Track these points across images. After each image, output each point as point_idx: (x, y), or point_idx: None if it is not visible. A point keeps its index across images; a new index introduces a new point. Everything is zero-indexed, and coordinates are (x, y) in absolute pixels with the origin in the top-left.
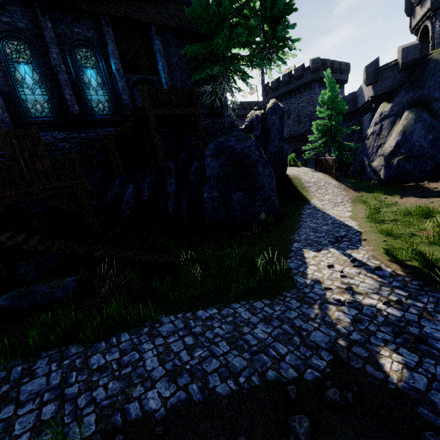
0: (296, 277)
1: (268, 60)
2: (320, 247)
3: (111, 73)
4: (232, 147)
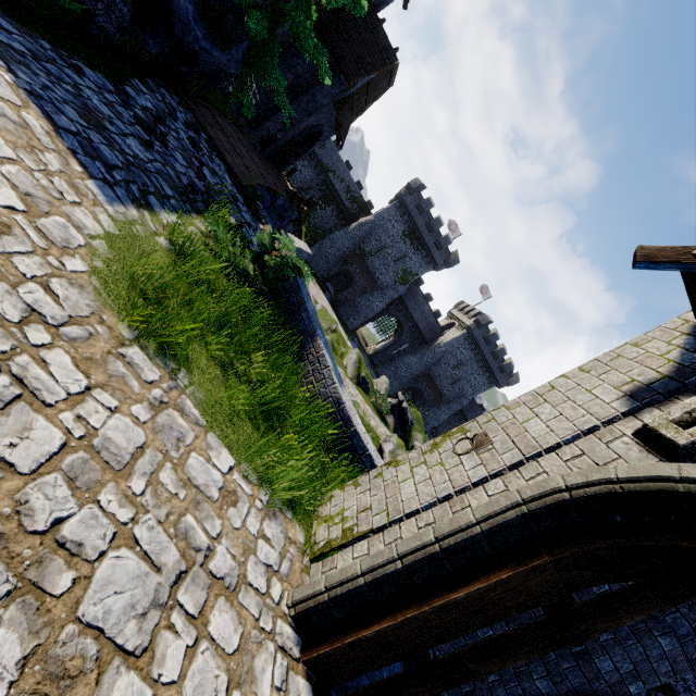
0: None
1: None
2: None
3: None
4: None
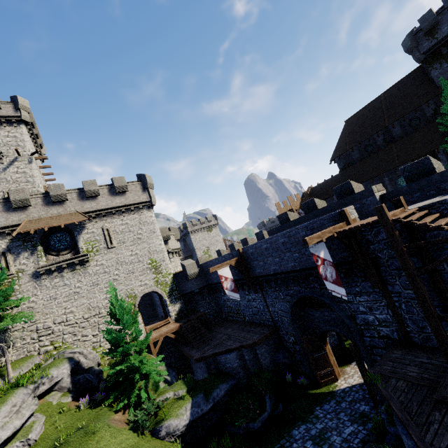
0: None
1: None
2: None
3: None
4: None
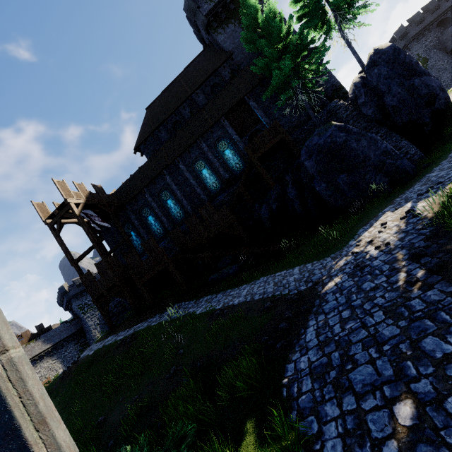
0: (351, 241)
1: (349, 20)
2: (402, 205)
3: (235, 144)
4: (316, 145)
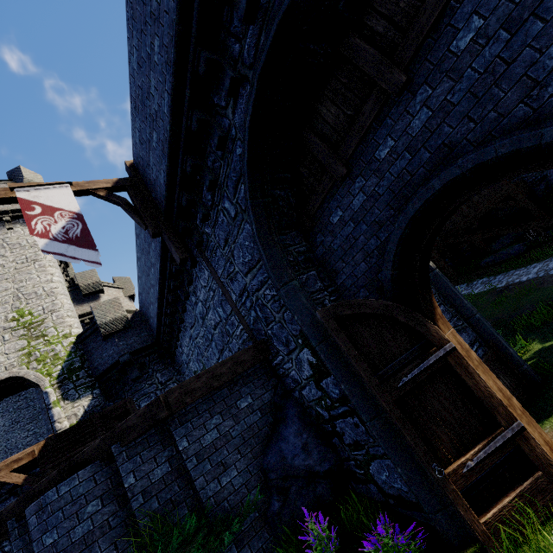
0: None
1: None
2: None
3: None
4: None
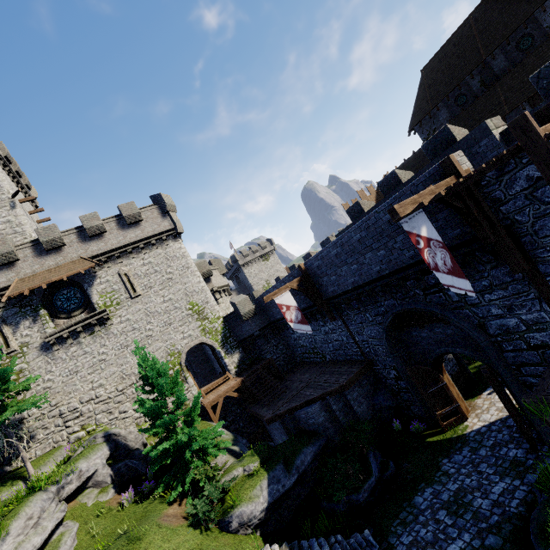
0: None
1: None
2: None
3: None
4: None
